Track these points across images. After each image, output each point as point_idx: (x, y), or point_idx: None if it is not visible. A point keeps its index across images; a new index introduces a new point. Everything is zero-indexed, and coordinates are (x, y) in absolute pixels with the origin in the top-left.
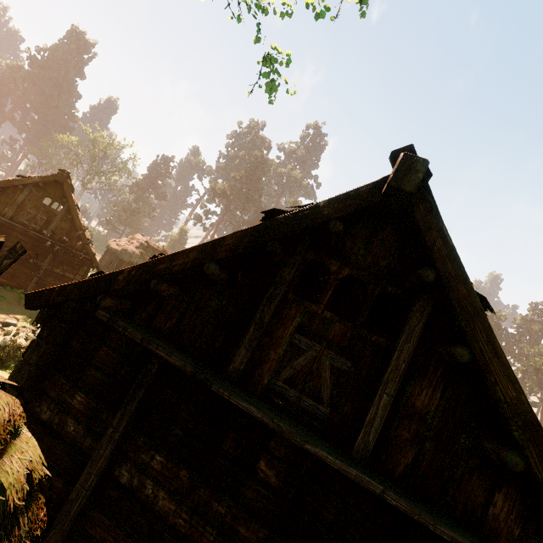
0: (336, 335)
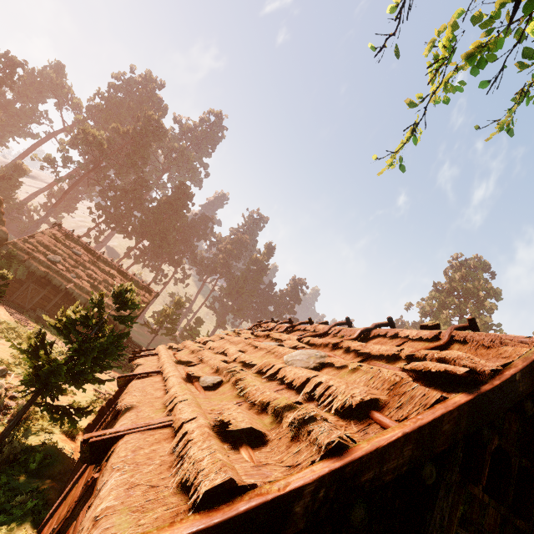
0: (490, 523)
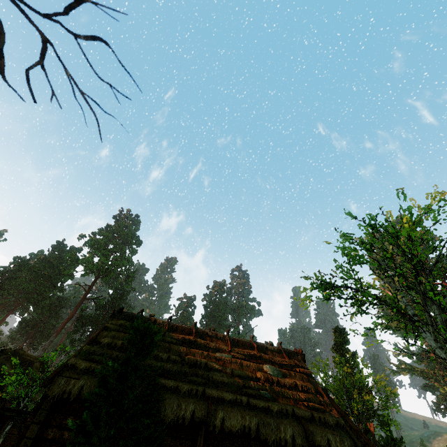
0: None
